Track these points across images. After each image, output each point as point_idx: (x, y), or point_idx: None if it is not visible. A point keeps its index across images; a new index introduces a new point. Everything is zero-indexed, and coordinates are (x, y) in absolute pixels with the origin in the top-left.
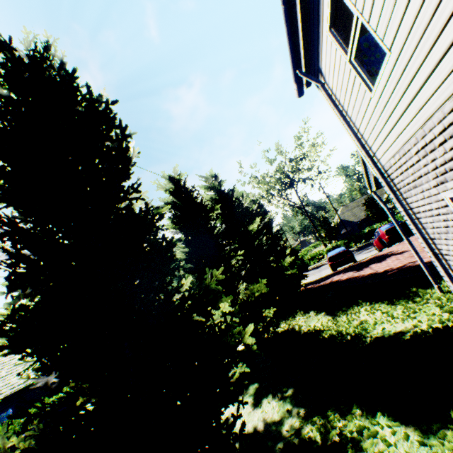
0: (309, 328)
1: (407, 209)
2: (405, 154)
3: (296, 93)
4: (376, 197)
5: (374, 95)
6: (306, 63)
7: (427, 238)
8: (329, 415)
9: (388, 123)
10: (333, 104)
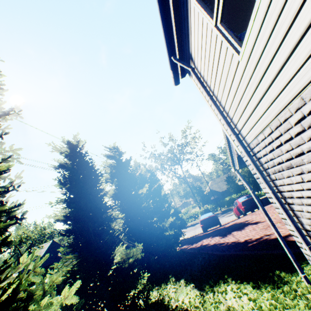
0: (178, 303)
1: (276, 192)
2: (279, 126)
3: (173, 81)
4: (240, 176)
5: (243, 55)
6: (179, 51)
7: (300, 228)
8: None
9: (258, 88)
10: (202, 85)
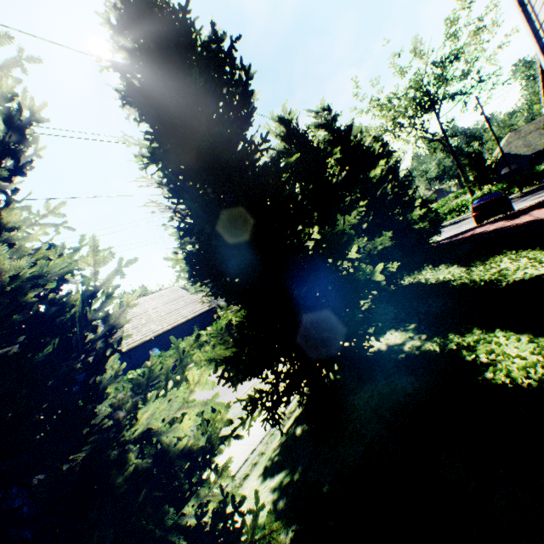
0: (437, 280)
1: None
2: None
3: None
4: None
5: None
6: None
7: None
8: (449, 336)
9: None
10: None
